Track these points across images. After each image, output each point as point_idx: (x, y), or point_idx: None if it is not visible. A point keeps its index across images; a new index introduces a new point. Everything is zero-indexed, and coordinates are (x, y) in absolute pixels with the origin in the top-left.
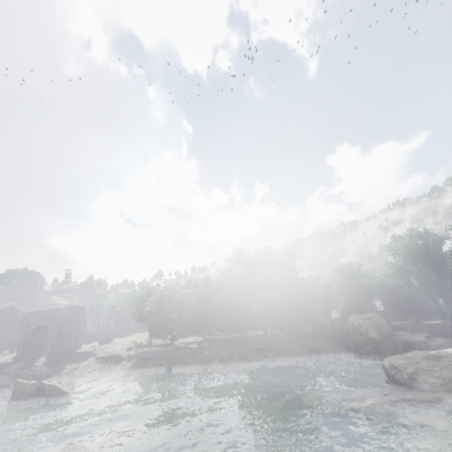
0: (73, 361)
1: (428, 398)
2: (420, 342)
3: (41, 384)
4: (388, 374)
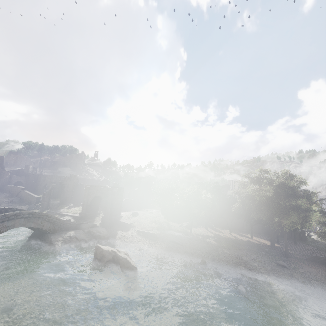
0: (120, 228)
1: None
2: None
3: (115, 253)
4: None
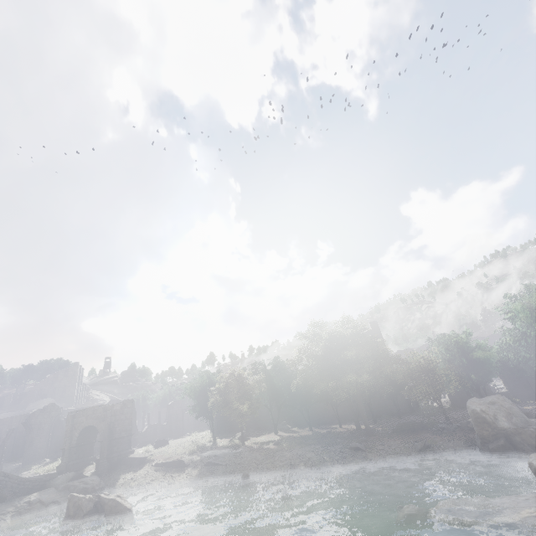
0: (127, 469)
1: None
2: None
3: (99, 499)
4: None
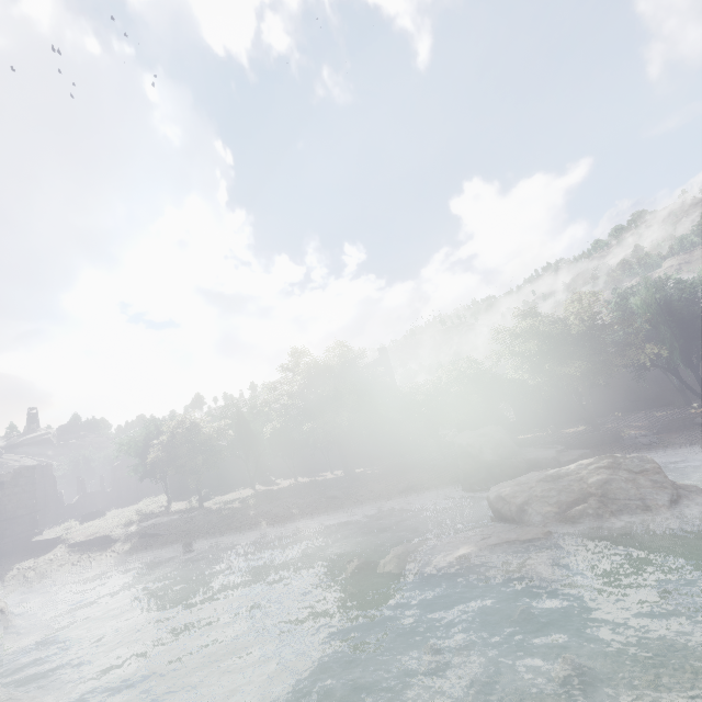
0: (27, 556)
1: (536, 535)
2: (548, 459)
3: None
4: (494, 509)
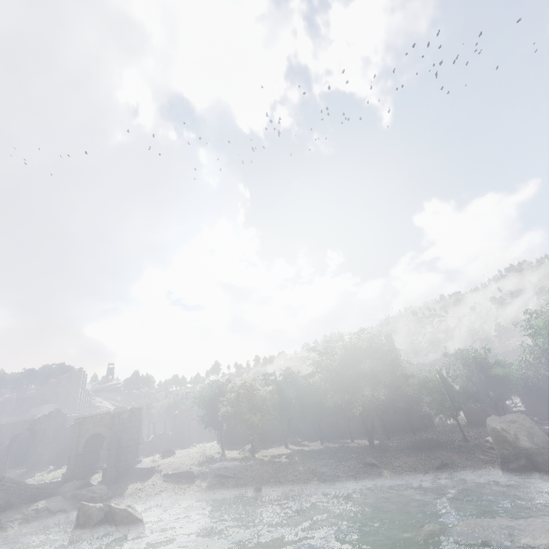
0: (134, 479)
1: None
2: None
3: (109, 508)
4: None
